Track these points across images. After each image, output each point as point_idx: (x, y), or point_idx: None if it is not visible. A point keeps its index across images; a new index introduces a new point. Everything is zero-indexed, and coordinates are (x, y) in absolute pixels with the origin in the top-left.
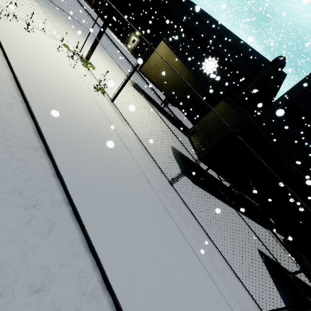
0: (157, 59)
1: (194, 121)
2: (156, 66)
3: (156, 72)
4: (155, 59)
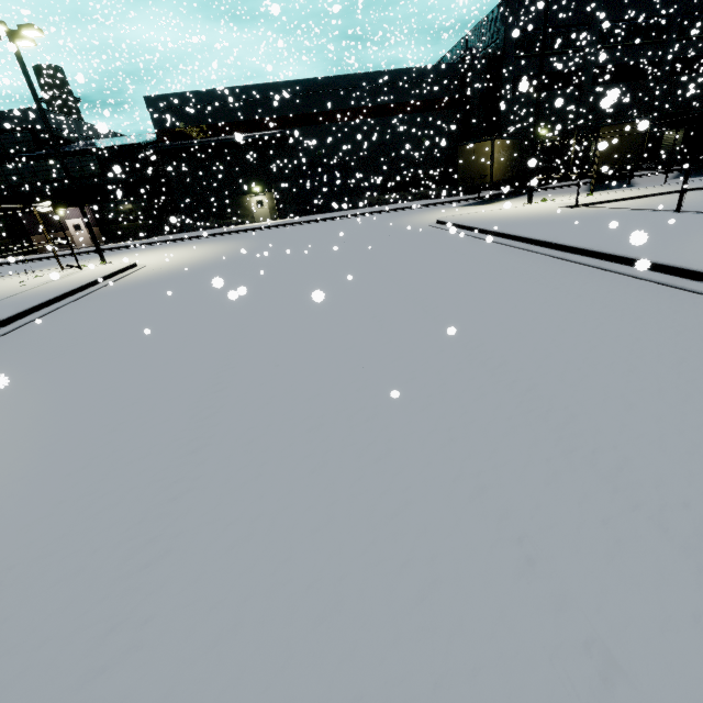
0: (496, 159)
1: (524, 175)
2: (498, 166)
3: (499, 170)
4: (496, 161)
